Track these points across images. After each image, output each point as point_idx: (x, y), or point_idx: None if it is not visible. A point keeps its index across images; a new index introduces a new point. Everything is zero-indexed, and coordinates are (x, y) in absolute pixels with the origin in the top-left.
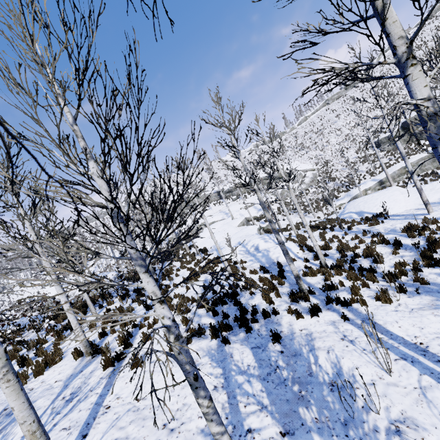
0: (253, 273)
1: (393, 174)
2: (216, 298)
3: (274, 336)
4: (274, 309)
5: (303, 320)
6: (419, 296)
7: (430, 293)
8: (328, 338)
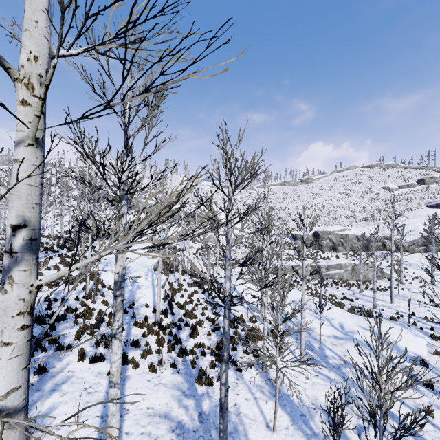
0: (104, 304)
1: (287, 267)
2: (39, 315)
3: (40, 369)
4: (70, 346)
5: (81, 363)
6: (177, 375)
7: (186, 375)
8: (77, 385)
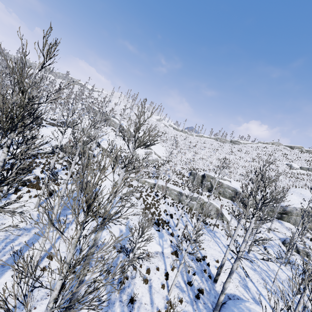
0: None
1: (162, 186)
2: None
3: None
4: None
5: None
6: None
7: None
8: None
